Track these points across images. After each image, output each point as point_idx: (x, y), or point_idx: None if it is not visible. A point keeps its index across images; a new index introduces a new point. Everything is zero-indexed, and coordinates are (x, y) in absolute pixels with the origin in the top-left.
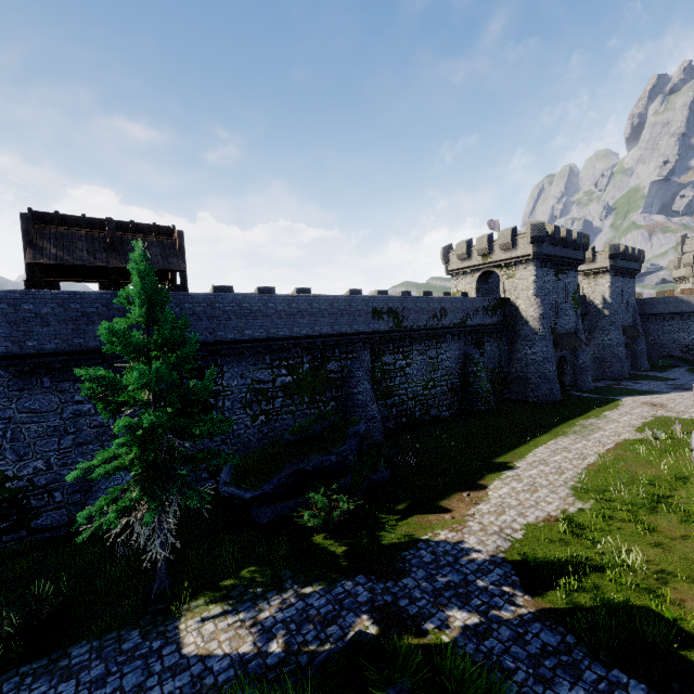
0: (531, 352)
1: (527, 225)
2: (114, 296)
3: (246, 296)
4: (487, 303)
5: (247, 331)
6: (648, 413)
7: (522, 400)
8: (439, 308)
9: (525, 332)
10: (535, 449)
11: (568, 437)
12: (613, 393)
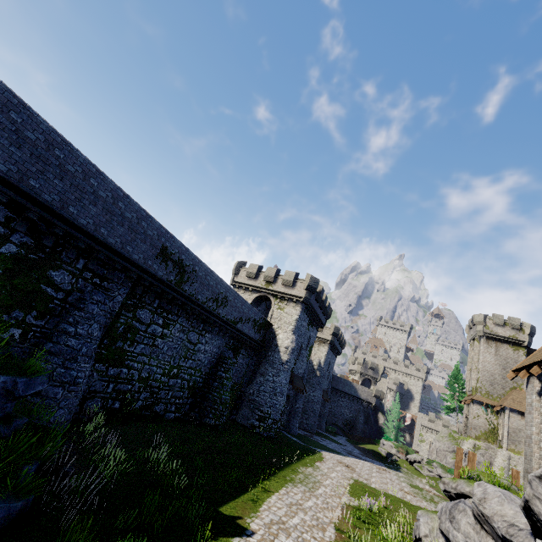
0: (273, 380)
1: (308, 275)
2: None
3: None
4: (258, 318)
5: None
6: (348, 474)
7: (247, 426)
8: (224, 295)
9: (274, 359)
10: (268, 498)
11: (298, 487)
12: (312, 443)
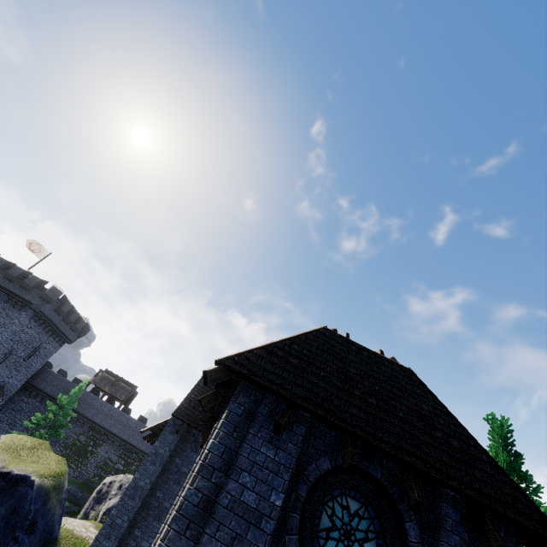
0: None
1: None
2: (97, 398)
3: (133, 419)
4: None
5: (122, 433)
6: None
7: None
8: None
9: None
10: None
11: None
12: None
